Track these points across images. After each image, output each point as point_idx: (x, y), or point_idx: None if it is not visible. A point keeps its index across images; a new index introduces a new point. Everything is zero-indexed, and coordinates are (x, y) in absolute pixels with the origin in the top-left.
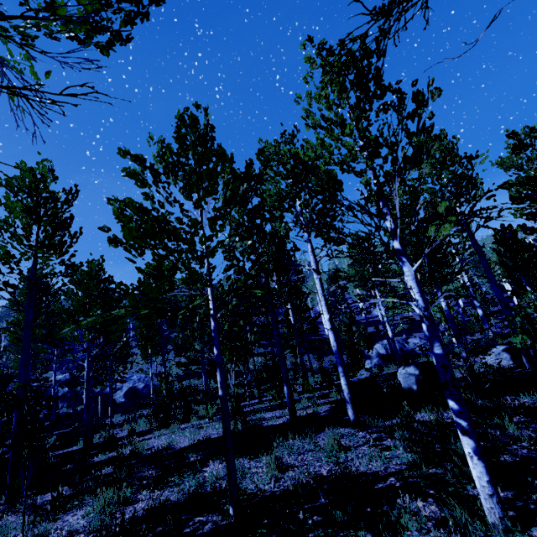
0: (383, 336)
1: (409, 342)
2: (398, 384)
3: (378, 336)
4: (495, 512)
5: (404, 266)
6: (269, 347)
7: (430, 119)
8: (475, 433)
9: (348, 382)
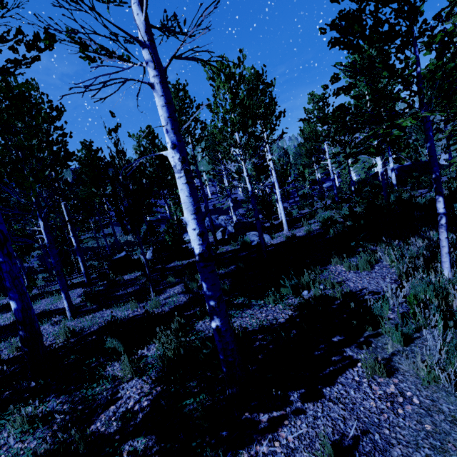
0: (219, 212)
1: (218, 219)
2: (139, 258)
3: (215, 212)
4: (69, 315)
5: (40, 222)
6: (128, 226)
7: (46, 142)
8: (66, 290)
9: (84, 264)
